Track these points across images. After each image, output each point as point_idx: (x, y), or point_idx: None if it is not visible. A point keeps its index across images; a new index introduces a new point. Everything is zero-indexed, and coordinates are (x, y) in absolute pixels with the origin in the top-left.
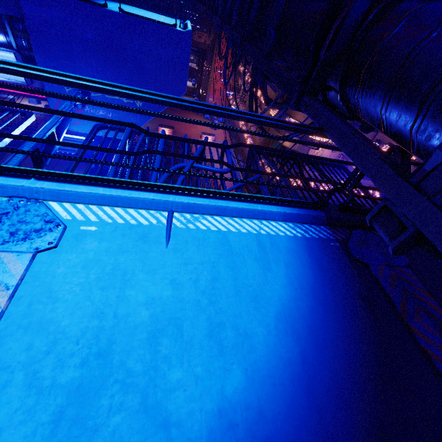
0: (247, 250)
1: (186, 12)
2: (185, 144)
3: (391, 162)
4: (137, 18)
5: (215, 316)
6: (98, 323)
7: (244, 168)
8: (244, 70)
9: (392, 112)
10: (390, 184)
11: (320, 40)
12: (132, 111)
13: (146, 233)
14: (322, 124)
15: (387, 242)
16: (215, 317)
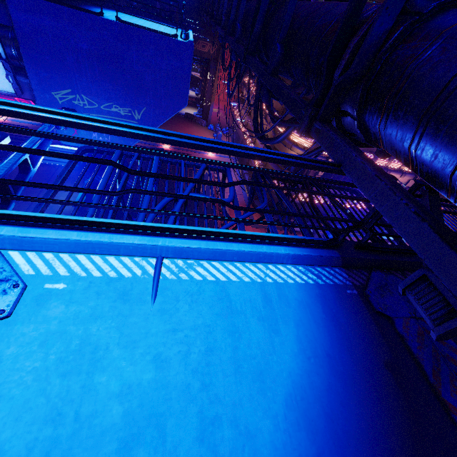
0: (250, 306)
1: (190, 21)
2: (181, 169)
3: (431, 219)
4: (135, 27)
5: (209, 407)
6: (52, 432)
7: (247, 207)
8: (249, 83)
9: (425, 150)
10: (431, 249)
11: (334, 59)
12: (107, 146)
13: (128, 289)
14: (338, 158)
15: (427, 321)
16: (209, 408)
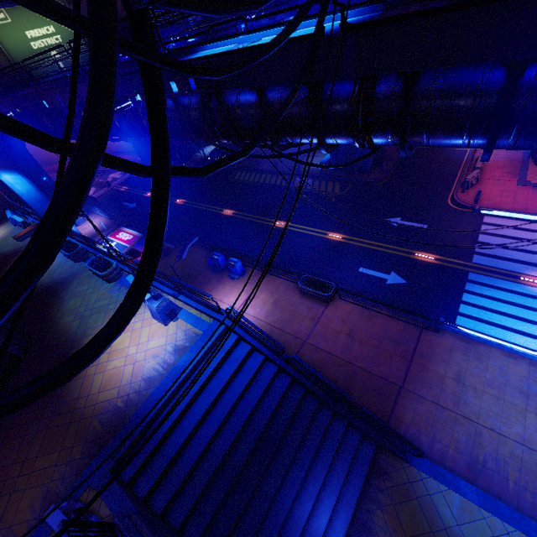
0: None
1: None
2: None
3: None
4: None
5: None
6: None
7: None
8: None
9: None
10: None
11: None
12: None
13: None
14: None
15: None
16: None
